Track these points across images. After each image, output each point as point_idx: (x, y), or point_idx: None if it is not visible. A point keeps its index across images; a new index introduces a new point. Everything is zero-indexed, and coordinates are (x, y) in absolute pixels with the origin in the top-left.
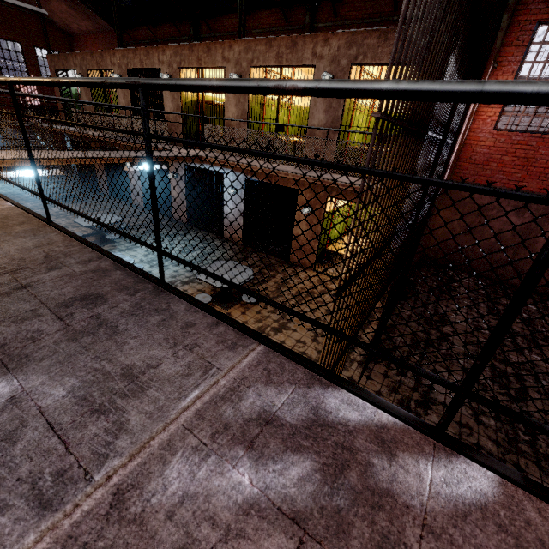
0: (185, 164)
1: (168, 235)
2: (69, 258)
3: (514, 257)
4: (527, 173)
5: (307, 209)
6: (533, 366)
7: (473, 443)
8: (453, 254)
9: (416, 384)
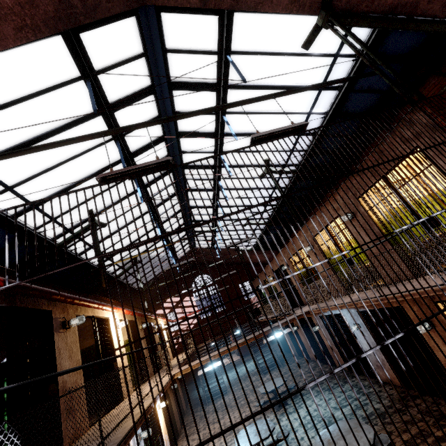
0: (319, 315)
1: (328, 388)
2: (113, 442)
3: None
4: None
5: (425, 325)
6: None
7: None
8: None
9: None
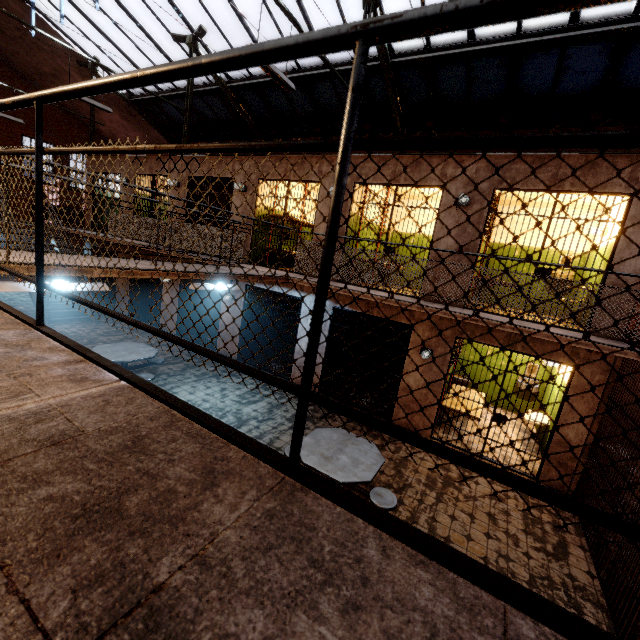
0: (248, 284)
1: (215, 375)
2: None
3: None
4: None
5: (426, 352)
6: None
7: None
8: None
9: None
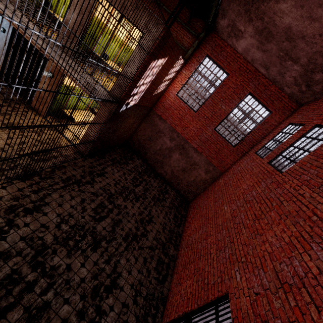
0: None
1: None
2: None
3: (162, 160)
4: (180, 123)
5: (49, 74)
6: (124, 208)
7: (40, 236)
8: (141, 148)
9: (39, 199)
